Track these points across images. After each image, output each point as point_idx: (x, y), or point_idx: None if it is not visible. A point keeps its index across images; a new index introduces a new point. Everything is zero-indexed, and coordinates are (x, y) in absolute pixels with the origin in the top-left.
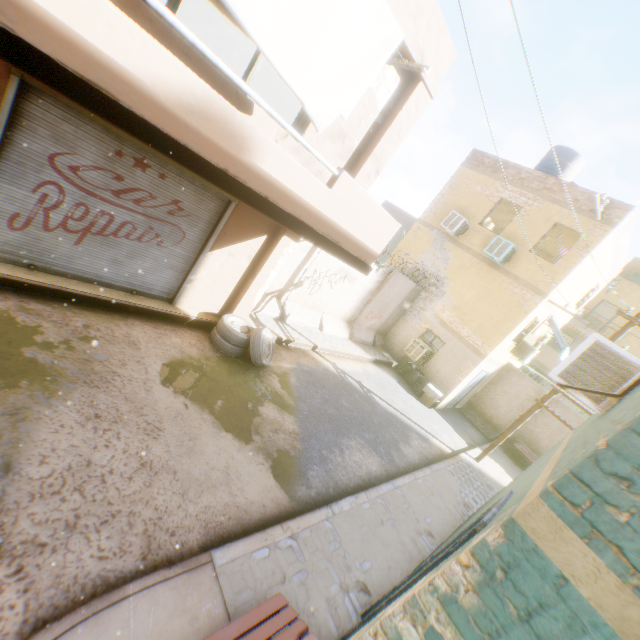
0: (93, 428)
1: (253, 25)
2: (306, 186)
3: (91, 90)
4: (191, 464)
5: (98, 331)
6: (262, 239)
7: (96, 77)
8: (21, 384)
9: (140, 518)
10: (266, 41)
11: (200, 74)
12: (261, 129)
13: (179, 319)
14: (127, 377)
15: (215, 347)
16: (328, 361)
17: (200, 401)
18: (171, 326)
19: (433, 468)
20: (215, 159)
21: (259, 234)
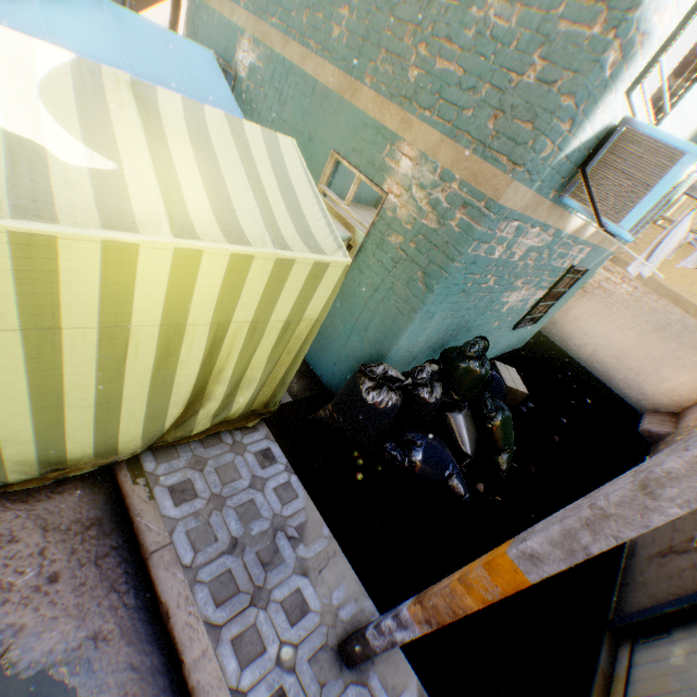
0: None
1: None
2: None
3: None
4: None
5: None
6: (169, 5)
7: None
8: None
9: None
10: None
11: None
12: None
13: None
14: None
15: None
16: None
17: None
18: None
19: None
20: None
21: None
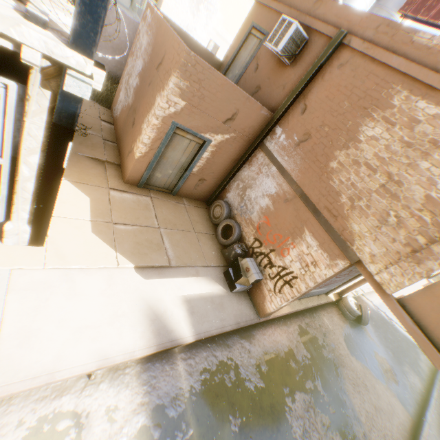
0: (356, 391)
1: None
2: None
3: None
4: (381, 402)
5: (322, 327)
6: None
7: None
8: (334, 373)
9: (388, 435)
10: None
11: None
12: None
13: (329, 302)
14: (343, 355)
15: (344, 316)
16: (369, 301)
17: (362, 361)
18: (329, 308)
19: (438, 379)
20: None
21: None
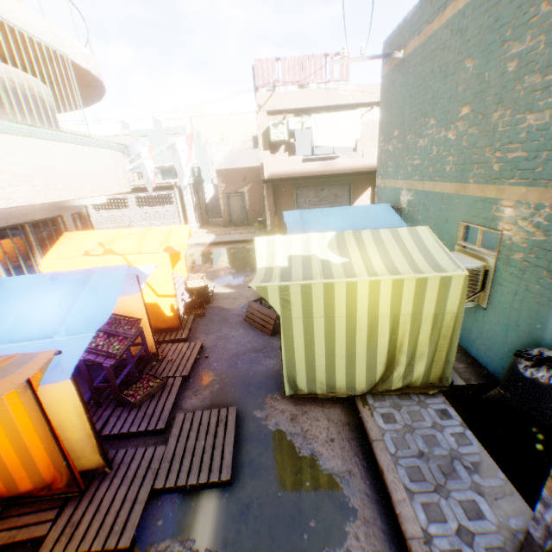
0: None
1: (325, 144)
2: (355, 163)
3: (306, 177)
4: None
5: None
6: (369, 189)
7: (306, 174)
8: None
9: None
10: (329, 144)
11: (323, 159)
12: (343, 158)
13: None
14: None
15: None
16: None
17: None
18: None
19: None
20: (330, 173)
21: (367, 188)
